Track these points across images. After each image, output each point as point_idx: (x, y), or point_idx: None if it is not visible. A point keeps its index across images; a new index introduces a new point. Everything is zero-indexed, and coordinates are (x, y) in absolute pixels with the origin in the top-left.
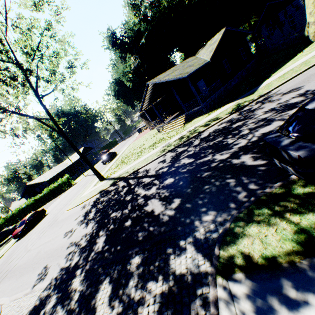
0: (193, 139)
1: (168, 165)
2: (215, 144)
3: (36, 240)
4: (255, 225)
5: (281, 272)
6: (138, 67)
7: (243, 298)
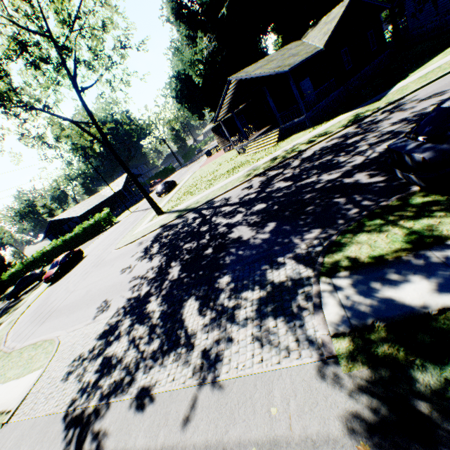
0: (291, 160)
1: (256, 191)
2: (322, 164)
3: (80, 281)
4: (364, 234)
5: (386, 265)
6: (213, 54)
7: (346, 287)
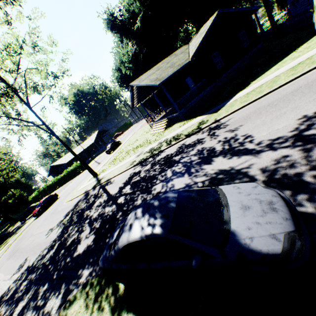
0: (152, 159)
1: (121, 186)
2: (150, 179)
3: (39, 226)
4: (85, 298)
5: None
6: (136, 53)
7: None
